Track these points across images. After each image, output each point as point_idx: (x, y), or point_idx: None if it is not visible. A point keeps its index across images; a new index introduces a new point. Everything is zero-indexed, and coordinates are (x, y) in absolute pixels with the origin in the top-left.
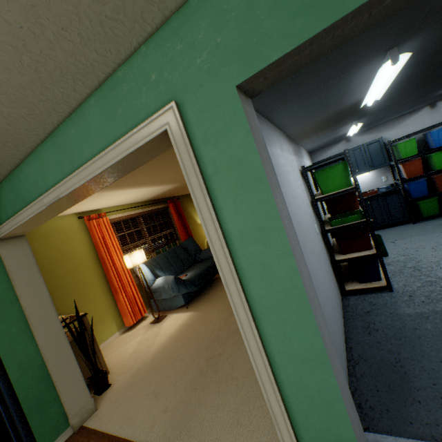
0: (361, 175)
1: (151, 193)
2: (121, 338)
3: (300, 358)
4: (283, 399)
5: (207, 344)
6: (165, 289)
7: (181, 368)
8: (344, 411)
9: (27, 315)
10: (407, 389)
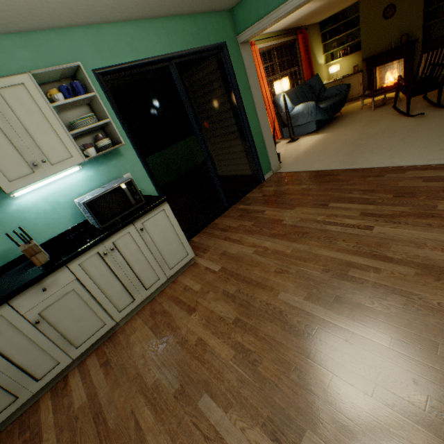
0: None
1: (296, 15)
2: None
3: None
4: None
5: (350, 142)
6: (303, 115)
7: (333, 152)
8: None
9: (254, 101)
10: None
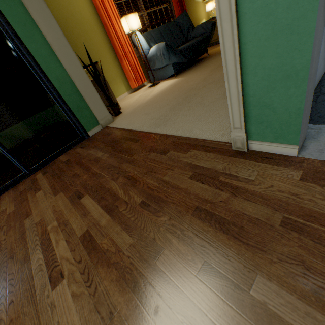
0: None
1: None
2: (129, 96)
3: None
4: (239, 43)
5: (186, 91)
6: (158, 58)
7: (165, 103)
8: (312, 30)
9: (49, 42)
10: None
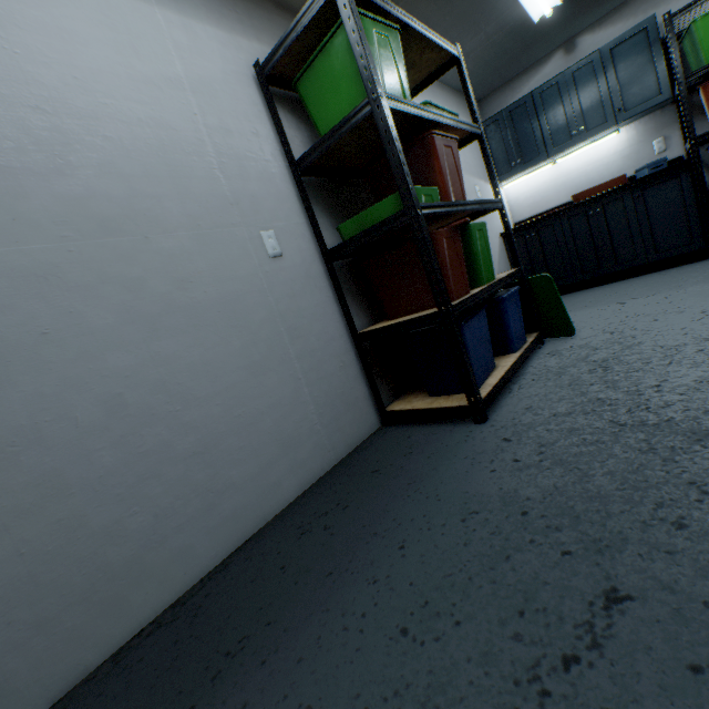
0: (597, 143)
1: None
2: None
3: None
4: None
5: None
6: None
7: None
8: None
9: None
10: None
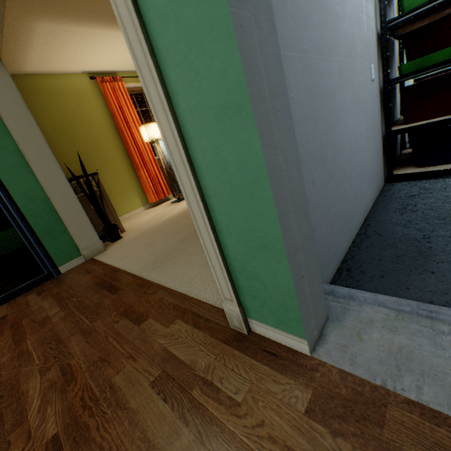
0: None
1: None
2: (144, 212)
3: (214, 111)
4: (203, 195)
5: None
6: None
7: (179, 230)
8: (270, 198)
9: (22, 150)
10: (423, 262)
